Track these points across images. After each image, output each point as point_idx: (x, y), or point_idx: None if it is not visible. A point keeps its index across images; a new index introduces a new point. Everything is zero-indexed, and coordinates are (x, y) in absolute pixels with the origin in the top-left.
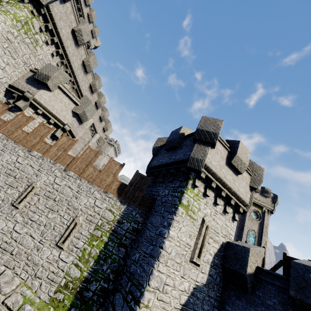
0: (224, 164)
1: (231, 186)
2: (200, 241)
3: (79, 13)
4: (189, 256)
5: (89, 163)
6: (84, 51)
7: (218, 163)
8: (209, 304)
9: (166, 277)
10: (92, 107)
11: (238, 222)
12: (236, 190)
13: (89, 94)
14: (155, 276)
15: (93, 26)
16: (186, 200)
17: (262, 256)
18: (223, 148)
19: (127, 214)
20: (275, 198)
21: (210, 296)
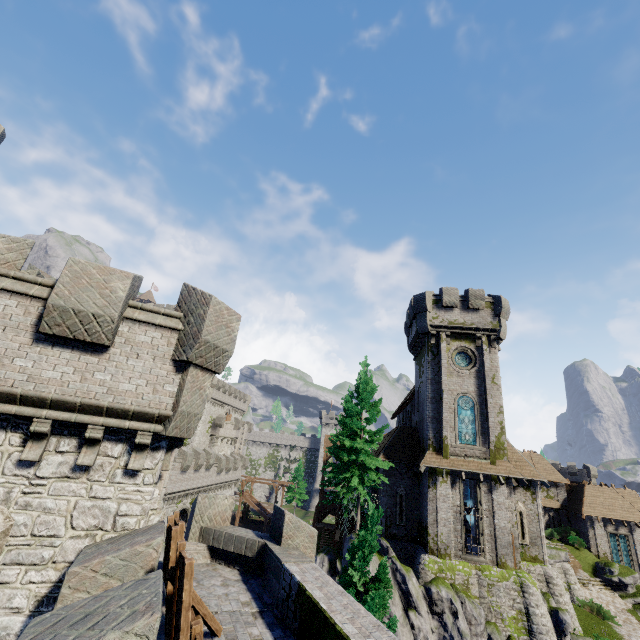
0: (27, 342)
1: (70, 393)
2: None
3: None
4: None
5: None
6: None
7: None
8: None
9: None
10: None
11: (430, 389)
12: (99, 396)
13: None
14: None
15: None
16: None
17: (146, 567)
18: (17, 301)
19: None
20: (498, 304)
21: None
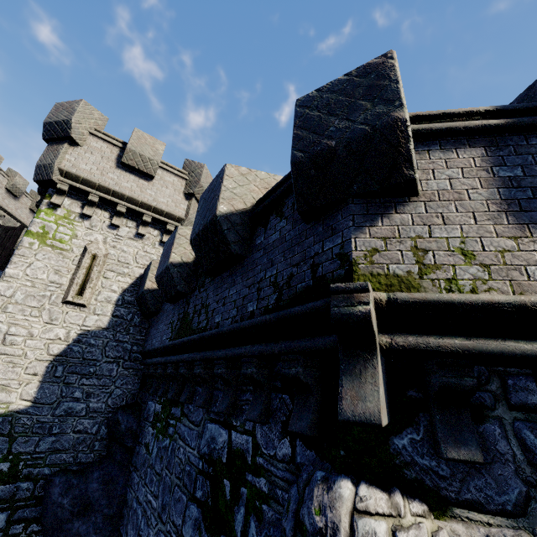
0: (113, 166)
1: (136, 196)
2: (81, 275)
3: None
4: (61, 297)
5: None
6: None
7: (97, 166)
8: (120, 350)
9: (10, 326)
10: None
11: None
12: (149, 201)
13: None
14: None
15: None
16: (38, 226)
17: None
18: (106, 145)
19: None
20: None
21: (120, 341)
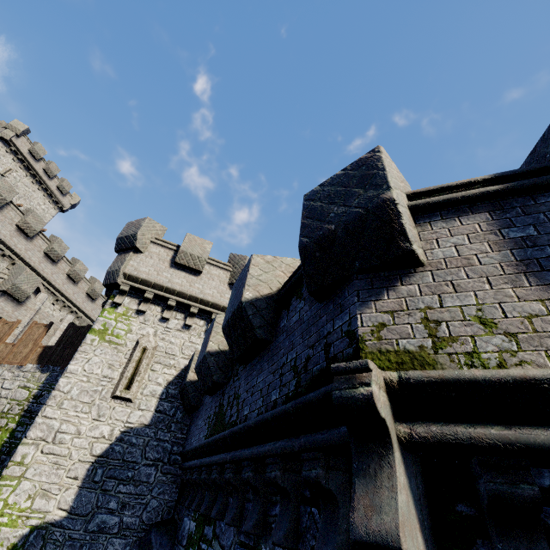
0: (168, 266)
1: (185, 290)
2: (130, 368)
3: (30, 173)
4: (111, 392)
5: (0, 339)
6: (15, 213)
7: (154, 268)
8: (159, 451)
9: (62, 423)
10: (30, 275)
11: None
12: (197, 294)
13: (48, 265)
14: (38, 423)
15: (58, 182)
16: (100, 324)
17: None
18: (163, 250)
19: (50, 383)
20: None
21: (161, 440)
